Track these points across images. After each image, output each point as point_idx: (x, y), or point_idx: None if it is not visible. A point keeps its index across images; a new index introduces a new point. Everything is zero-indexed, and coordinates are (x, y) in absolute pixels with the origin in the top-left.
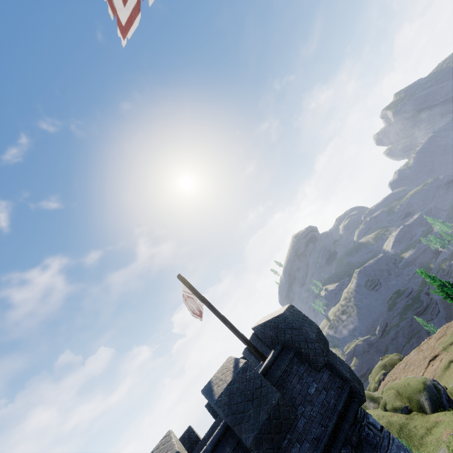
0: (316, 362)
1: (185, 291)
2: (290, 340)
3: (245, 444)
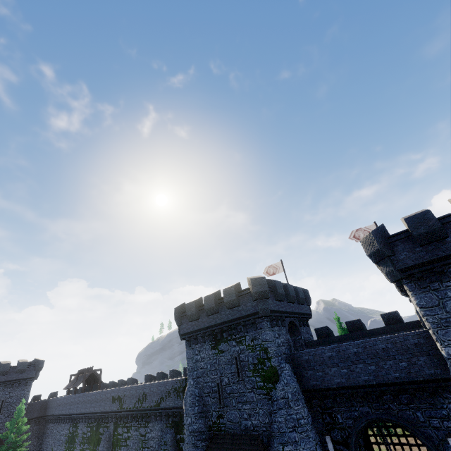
0: (308, 303)
1: (276, 265)
2: (305, 295)
3: (300, 296)
